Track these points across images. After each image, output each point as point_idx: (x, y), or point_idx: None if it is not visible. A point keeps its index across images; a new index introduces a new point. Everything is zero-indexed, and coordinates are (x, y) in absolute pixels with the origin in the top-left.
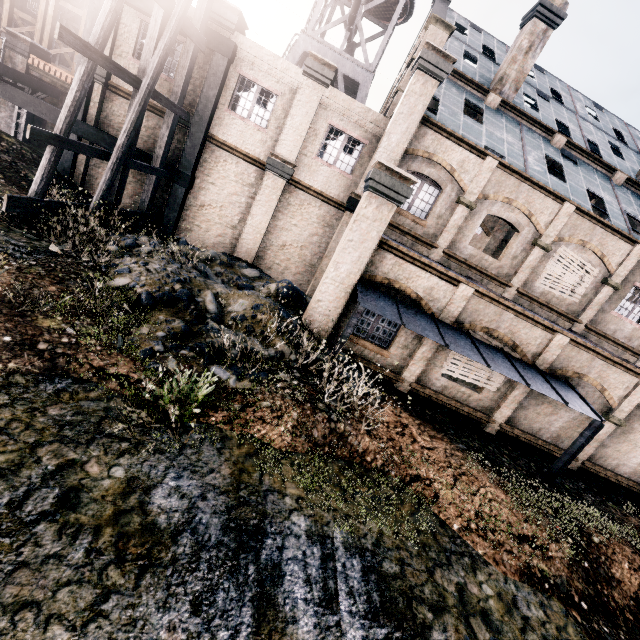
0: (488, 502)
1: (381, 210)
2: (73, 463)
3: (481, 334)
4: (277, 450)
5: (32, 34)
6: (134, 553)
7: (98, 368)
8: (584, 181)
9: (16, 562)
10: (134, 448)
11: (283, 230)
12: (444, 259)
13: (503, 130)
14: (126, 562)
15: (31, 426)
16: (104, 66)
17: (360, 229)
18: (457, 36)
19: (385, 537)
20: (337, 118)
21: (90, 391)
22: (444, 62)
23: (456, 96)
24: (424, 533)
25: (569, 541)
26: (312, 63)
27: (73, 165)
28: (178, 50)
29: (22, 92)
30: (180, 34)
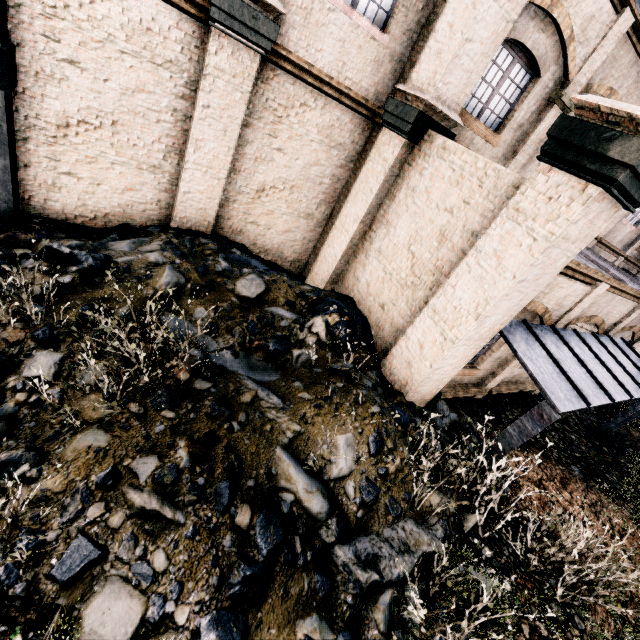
0: None
1: (596, 221)
2: None
3: (580, 324)
4: None
5: None
6: None
7: None
8: None
9: None
10: None
11: (257, 162)
12: None
13: None
14: None
15: None
16: None
17: (546, 260)
18: None
19: None
20: None
21: None
22: None
23: None
24: None
25: None
26: None
27: None
28: None
29: None
30: None
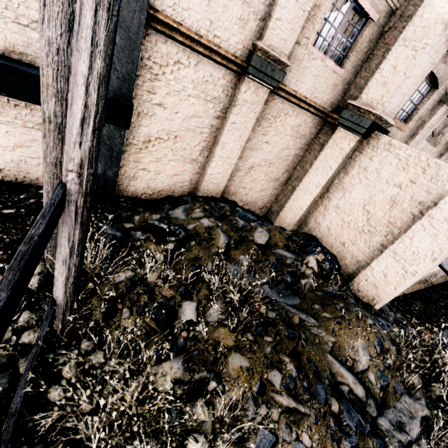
0: None
1: None
2: None
3: None
4: None
5: None
6: None
7: None
8: None
9: None
10: None
11: (252, 151)
12: None
13: None
14: None
15: None
16: None
17: None
18: None
19: None
20: None
21: None
22: None
23: None
24: None
25: None
26: None
27: None
28: None
29: None
30: None
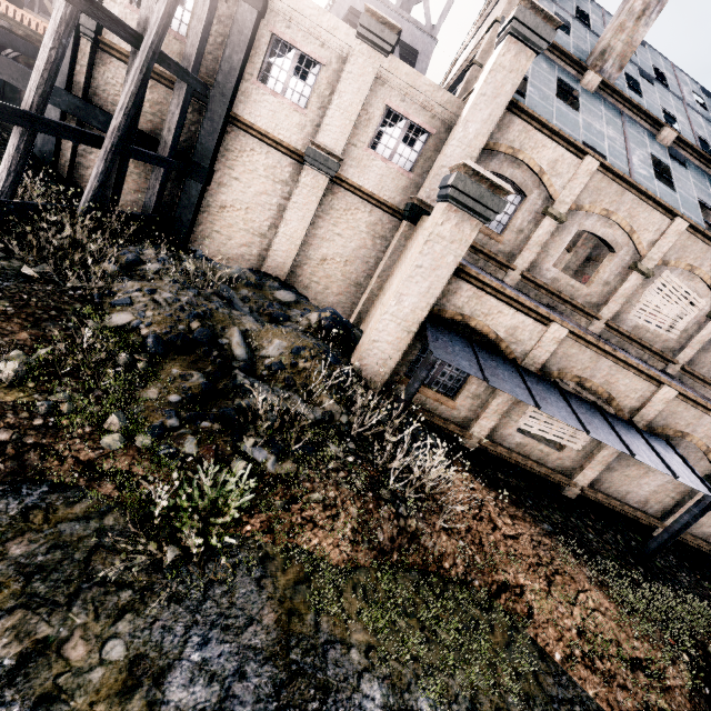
0: (590, 613)
1: (462, 228)
2: (45, 646)
3: (570, 384)
4: (334, 568)
5: None
6: None
7: (86, 463)
8: (695, 189)
9: None
10: (139, 599)
11: (324, 240)
12: (521, 283)
13: (603, 120)
14: None
15: None
16: (89, 13)
17: (433, 252)
18: None
19: (480, 694)
20: (397, 98)
21: (74, 503)
22: (545, 26)
23: (547, 73)
24: (524, 675)
25: (685, 659)
26: (368, 21)
27: (57, 149)
28: None
29: None
30: None
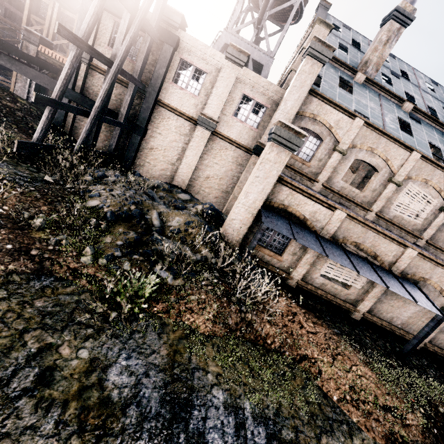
0: (359, 378)
1: (280, 155)
2: (50, 346)
3: (351, 246)
4: (202, 334)
5: (42, 31)
6: (92, 424)
7: (73, 269)
8: (426, 136)
9: (0, 433)
10: (96, 333)
11: (207, 167)
12: (323, 190)
13: (367, 99)
14: (86, 432)
15: (21, 316)
16: (88, 52)
17: (264, 169)
18: (334, 32)
19: (283, 407)
20: (248, 89)
21: (66, 287)
22: (327, 50)
23: (333, 74)
24: (312, 404)
25: (421, 411)
26: (232, 51)
27: (64, 119)
28: (139, 41)
29: (32, 69)
30: (141, 30)
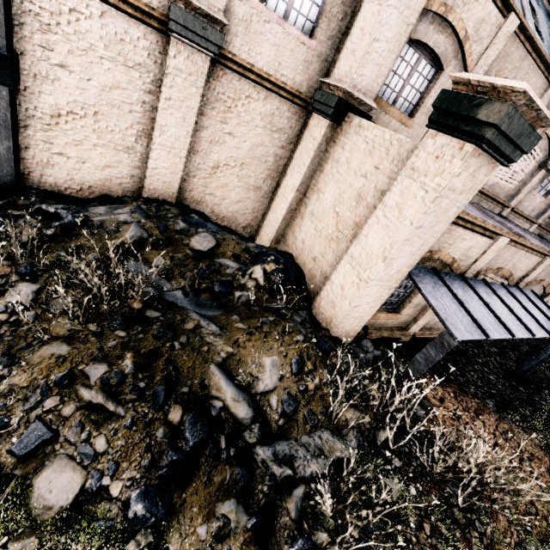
0: None
1: (477, 175)
2: None
3: (489, 275)
4: None
5: None
6: None
7: None
8: (549, 37)
9: None
10: None
11: (212, 144)
12: None
13: None
14: None
15: None
16: None
17: (437, 208)
18: None
19: None
20: None
21: None
22: None
23: None
24: None
25: None
26: None
27: None
28: None
29: None
30: None
